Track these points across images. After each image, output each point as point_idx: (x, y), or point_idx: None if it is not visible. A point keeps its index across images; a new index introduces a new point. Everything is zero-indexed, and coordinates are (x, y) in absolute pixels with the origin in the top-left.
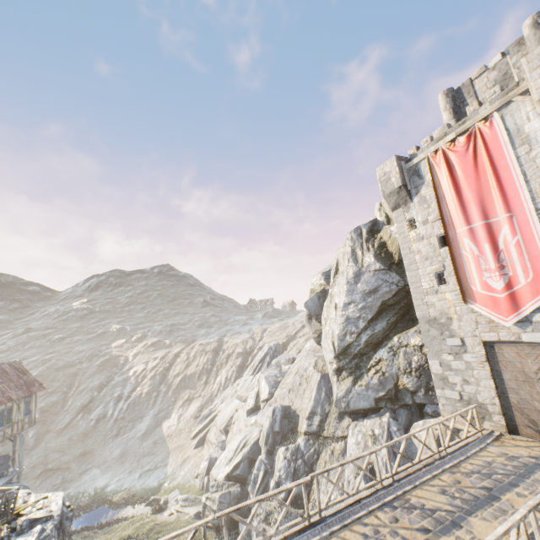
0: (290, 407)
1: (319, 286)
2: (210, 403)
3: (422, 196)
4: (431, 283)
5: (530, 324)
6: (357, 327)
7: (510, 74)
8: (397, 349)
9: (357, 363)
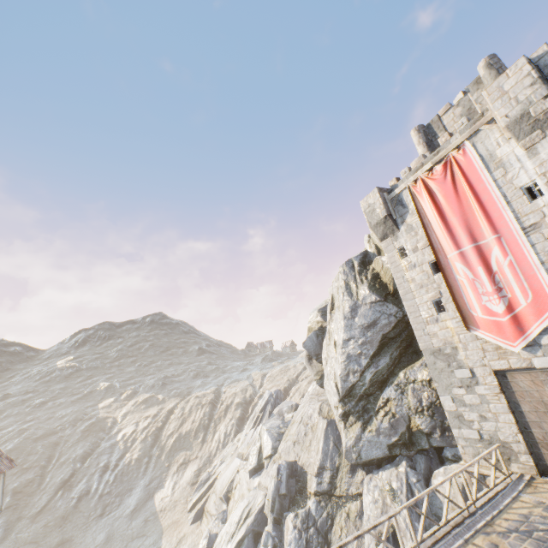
0: (296, 462)
1: (316, 323)
2: (208, 465)
3: (408, 224)
4: (430, 312)
5: (539, 347)
6: (359, 365)
7: (474, 109)
8: (405, 386)
9: (364, 405)
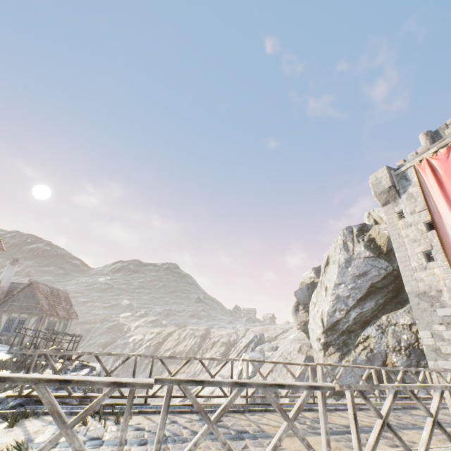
0: None
1: (309, 279)
2: None
3: (409, 193)
4: (420, 261)
5: None
6: (346, 305)
7: None
8: (386, 327)
9: (344, 339)
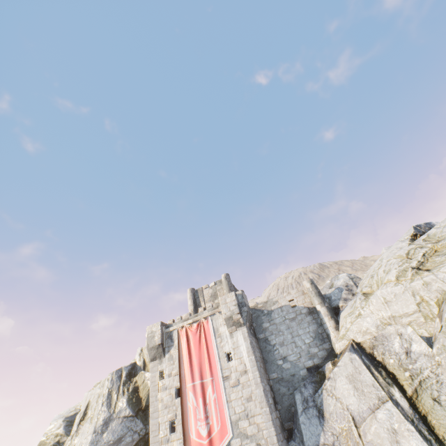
0: None
1: (54, 436)
2: None
3: (171, 354)
4: (166, 431)
5: None
6: None
7: (217, 293)
8: None
9: None
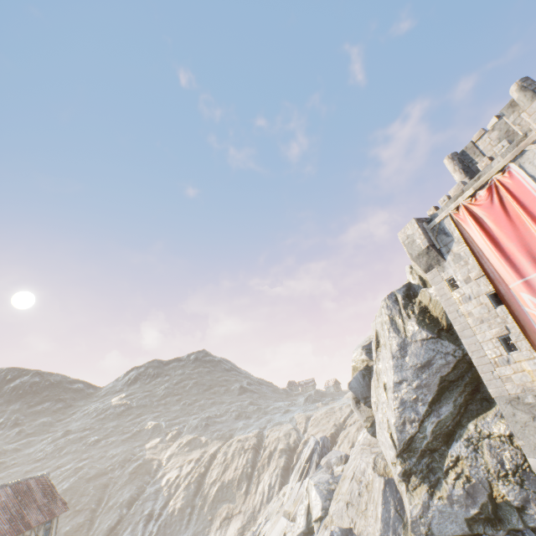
0: (352, 530)
1: (361, 362)
2: (252, 523)
3: (455, 253)
4: (497, 351)
5: None
6: (416, 413)
7: (513, 131)
8: (478, 442)
9: (428, 463)
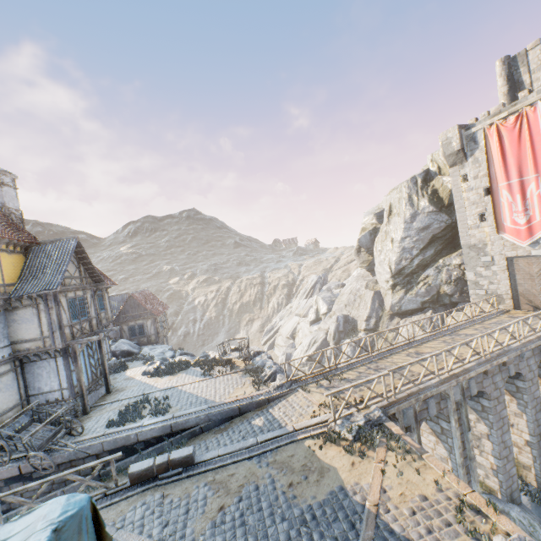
0: (348, 316)
1: (370, 225)
2: (269, 322)
3: (475, 157)
4: (474, 221)
5: (538, 245)
6: (411, 255)
7: None
8: (441, 268)
9: (408, 280)
